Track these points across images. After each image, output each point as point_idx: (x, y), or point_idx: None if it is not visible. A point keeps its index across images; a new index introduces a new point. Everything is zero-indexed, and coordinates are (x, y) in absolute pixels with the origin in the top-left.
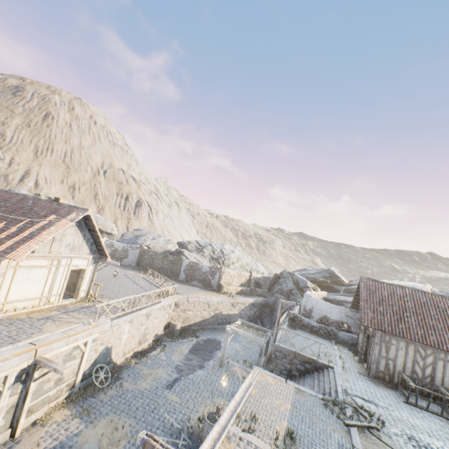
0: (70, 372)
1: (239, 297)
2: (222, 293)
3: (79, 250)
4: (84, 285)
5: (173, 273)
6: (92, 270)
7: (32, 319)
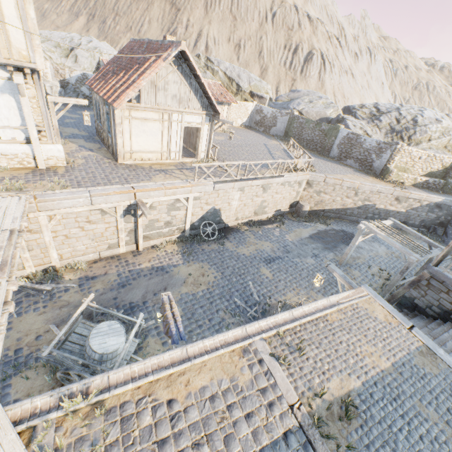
0: (178, 219)
1: (415, 190)
2: (385, 181)
3: (188, 104)
4: (202, 146)
5: (323, 147)
6: (208, 130)
7: (151, 169)
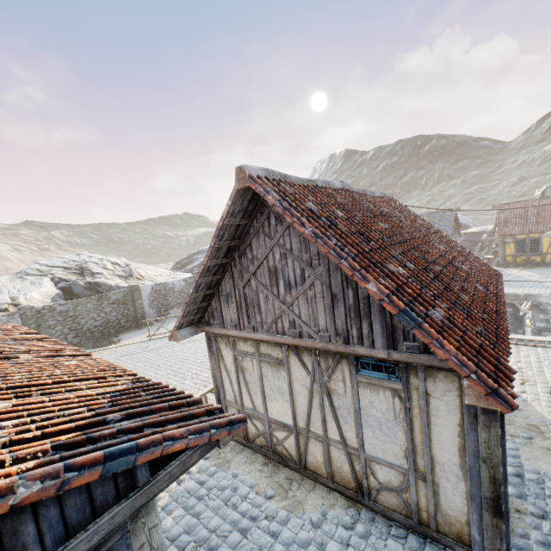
0: None
1: None
2: None
3: None
4: None
5: (133, 318)
6: None
7: None
